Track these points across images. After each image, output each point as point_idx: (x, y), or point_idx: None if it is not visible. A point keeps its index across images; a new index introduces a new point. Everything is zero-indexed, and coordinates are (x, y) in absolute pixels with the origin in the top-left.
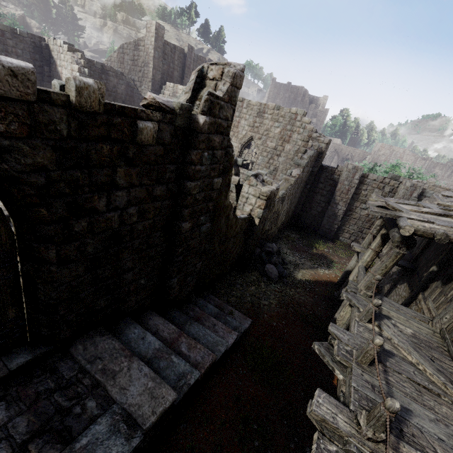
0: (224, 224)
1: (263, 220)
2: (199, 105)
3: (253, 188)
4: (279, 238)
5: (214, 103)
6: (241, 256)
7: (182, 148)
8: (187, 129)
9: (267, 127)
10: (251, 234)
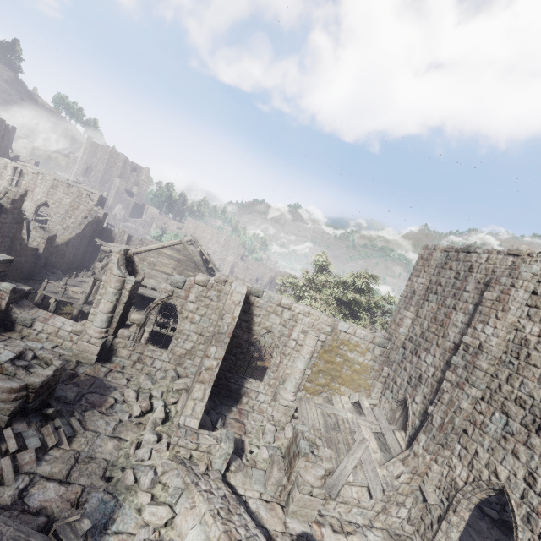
0: (18, 247)
1: (47, 251)
2: (7, 199)
3: (39, 233)
4: (67, 271)
5: (15, 202)
6: (31, 271)
7: (1, 213)
8: (3, 208)
9: (60, 197)
10: (38, 258)
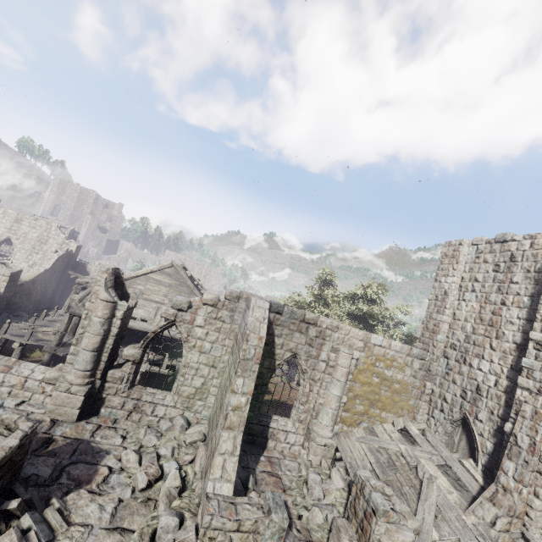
0: None
1: (9, 290)
2: None
3: None
4: (34, 313)
5: None
6: None
7: None
8: None
9: (26, 232)
10: None
